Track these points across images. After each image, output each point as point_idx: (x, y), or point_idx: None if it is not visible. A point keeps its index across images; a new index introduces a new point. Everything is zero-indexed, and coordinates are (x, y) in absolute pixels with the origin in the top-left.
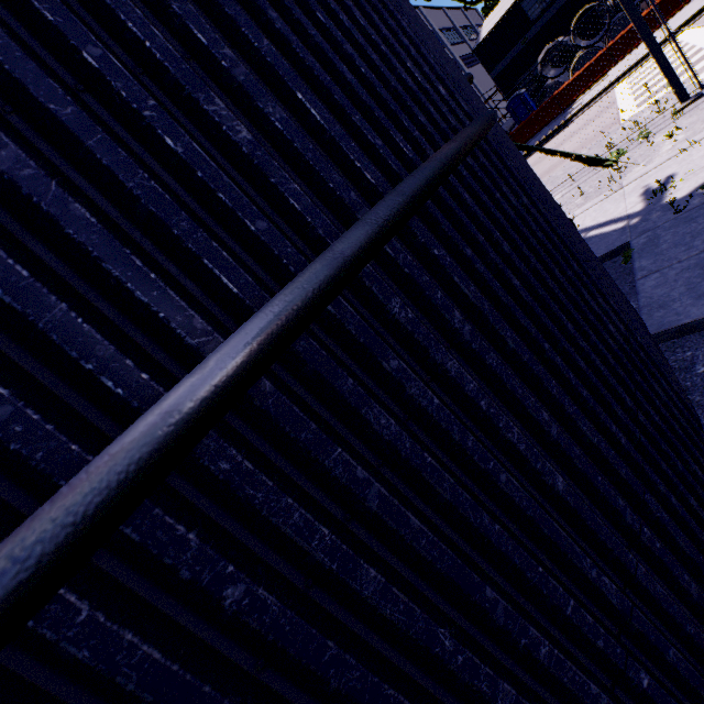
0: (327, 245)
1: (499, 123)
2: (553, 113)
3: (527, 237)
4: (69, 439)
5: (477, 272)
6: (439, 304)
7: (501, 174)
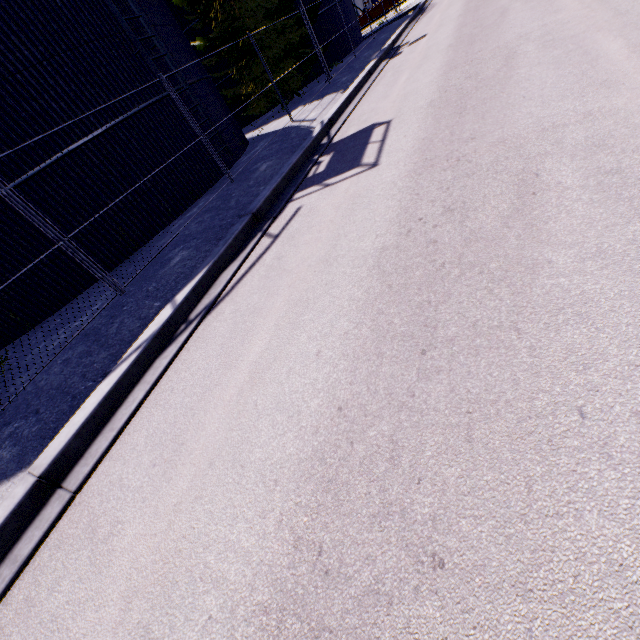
0: (339, 0)
1: (368, 4)
2: (387, 8)
3: (348, 9)
4: (333, 2)
5: (344, 7)
6: (342, 7)
7: (347, 3)
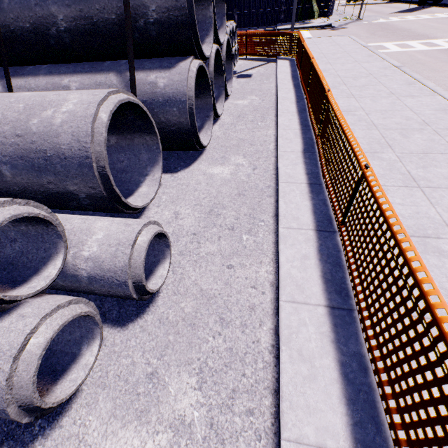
0: None
1: None
2: None
3: None
4: None
5: None
6: None
7: None
